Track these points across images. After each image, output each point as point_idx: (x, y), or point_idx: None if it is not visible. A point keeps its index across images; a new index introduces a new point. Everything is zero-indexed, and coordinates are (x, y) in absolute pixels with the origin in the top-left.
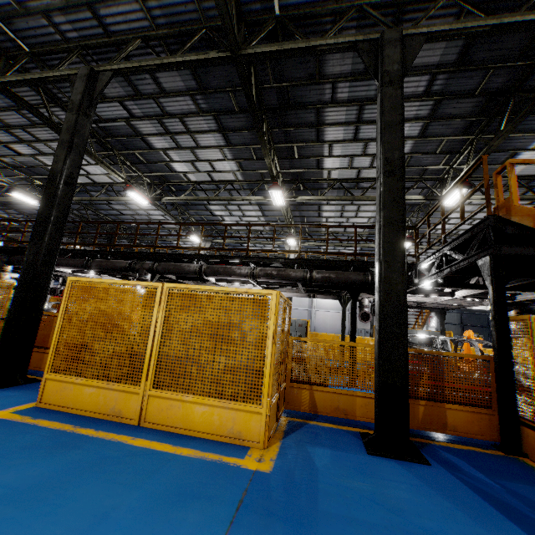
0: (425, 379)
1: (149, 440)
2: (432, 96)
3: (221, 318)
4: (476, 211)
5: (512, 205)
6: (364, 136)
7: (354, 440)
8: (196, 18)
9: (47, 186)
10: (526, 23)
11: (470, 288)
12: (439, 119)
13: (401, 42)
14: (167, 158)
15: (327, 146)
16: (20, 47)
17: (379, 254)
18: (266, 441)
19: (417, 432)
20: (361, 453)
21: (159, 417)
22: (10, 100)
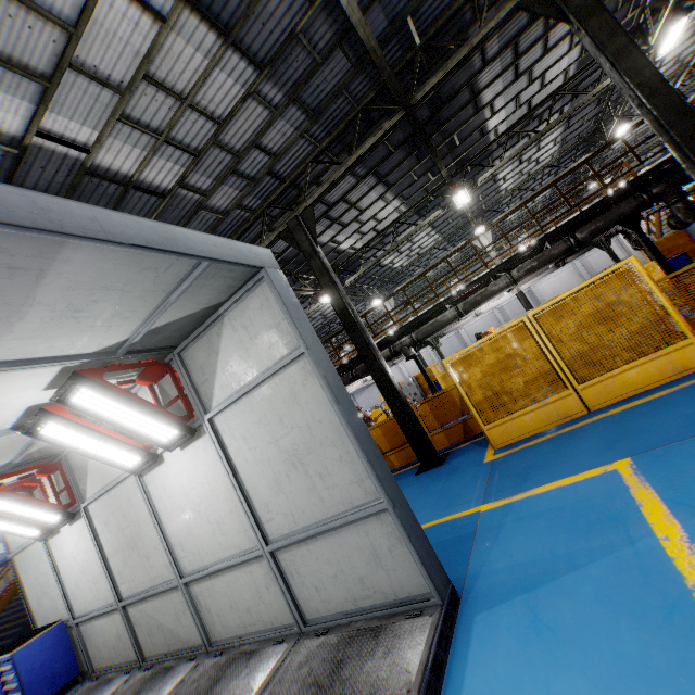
0: None
1: (618, 408)
2: None
3: (595, 307)
4: None
5: None
6: (526, 66)
7: None
8: (349, 108)
9: (344, 323)
10: None
11: None
12: None
13: None
14: (334, 245)
15: (487, 109)
16: None
17: (694, 167)
18: None
19: None
20: None
21: (601, 398)
22: None
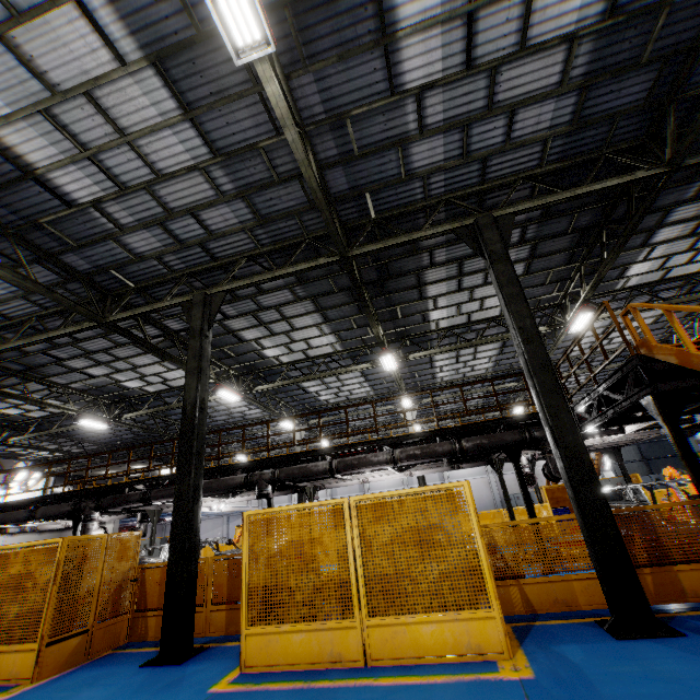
0: (638, 542)
1: (391, 675)
2: (527, 242)
3: (418, 522)
4: (618, 352)
5: (650, 344)
6: (468, 285)
7: (594, 630)
8: (299, 233)
9: (183, 418)
10: (596, 191)
11: (640, 422)
12: (540, 257)
13: (495, 224)
14: (258, 346)
15: (431, 301)
16: (125, 285)
17: (547, 420)
18: (509, 649)
19: (655, 608)
20: (610, 640)
21: (385, 650)
22: (99, 329)
